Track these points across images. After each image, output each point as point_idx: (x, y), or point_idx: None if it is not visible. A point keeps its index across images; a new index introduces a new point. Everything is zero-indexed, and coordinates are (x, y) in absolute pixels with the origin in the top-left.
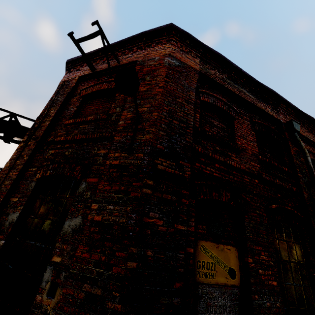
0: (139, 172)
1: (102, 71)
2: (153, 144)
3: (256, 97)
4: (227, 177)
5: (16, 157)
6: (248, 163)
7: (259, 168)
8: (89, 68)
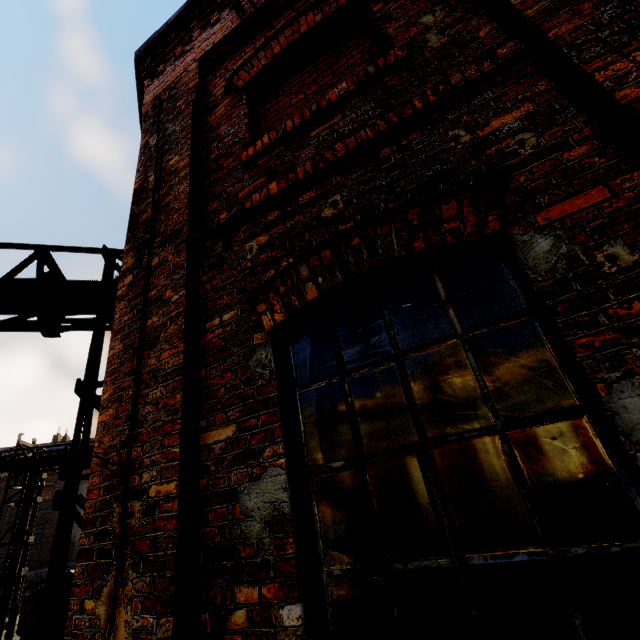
0: None
1: (266, 4)
2: None
3: None
4: None
5: (136, 314)
6: None
7: None
8: None
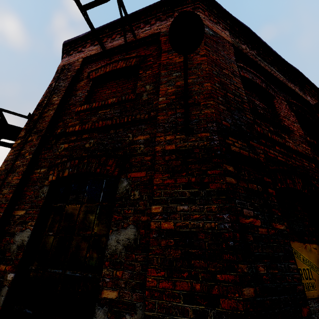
0: (211, 156)
1: (113, 48)
2: (218, 120)
3: (284, 77)
4: (290, 162)
5: (14, 157)
6: (300, 146)
7: (310, 151)
8: (100, 43)
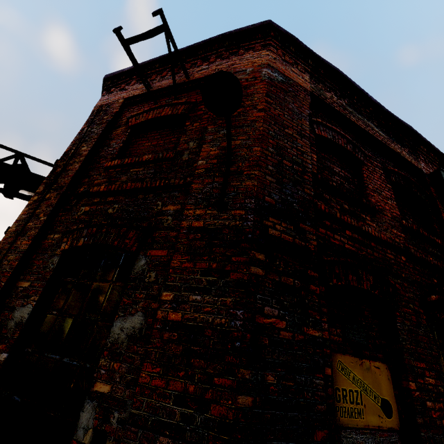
0: (240, 239)
1: (161, 89)
2: (259, 196)
3: (387, 135)
4: (364, 252)
5: (27, 217)
6: (389, 231)
7: (404, 239)
8: (143, 83)
